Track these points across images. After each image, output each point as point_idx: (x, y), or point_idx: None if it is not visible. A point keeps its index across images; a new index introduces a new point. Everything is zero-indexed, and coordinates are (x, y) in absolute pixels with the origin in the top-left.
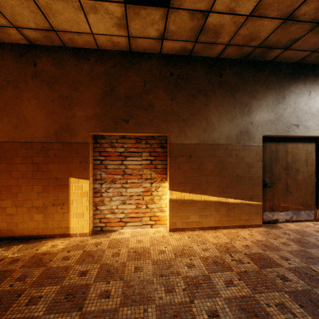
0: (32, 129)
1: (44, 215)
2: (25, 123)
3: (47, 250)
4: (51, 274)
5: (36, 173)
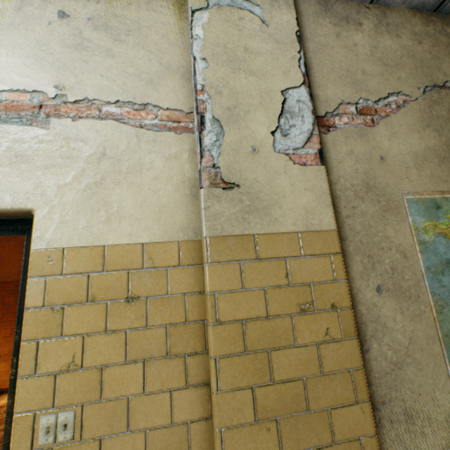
0: (7, 269)
1: (9, 363)
2: (0, 263)
3: (5, 403)
4: (2, 423)
5: (5, 315)
